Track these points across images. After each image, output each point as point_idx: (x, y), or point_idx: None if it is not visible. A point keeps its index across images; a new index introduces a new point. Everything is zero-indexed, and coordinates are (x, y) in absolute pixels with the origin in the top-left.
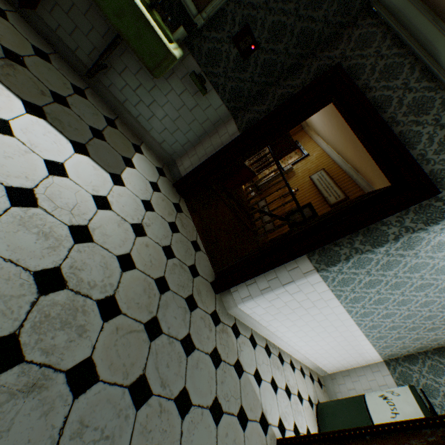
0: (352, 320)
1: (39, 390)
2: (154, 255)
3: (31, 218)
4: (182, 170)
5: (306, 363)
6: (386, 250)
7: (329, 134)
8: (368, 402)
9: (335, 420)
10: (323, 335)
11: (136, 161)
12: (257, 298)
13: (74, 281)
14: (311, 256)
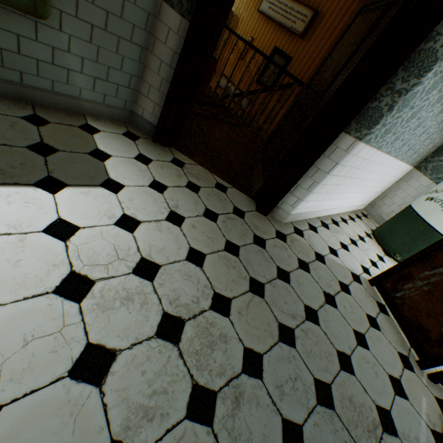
0: (391, 157)
1: (241, 397)
2: (205, 229)
3: (103, 297)
4: (149, 118)
5: (350, 210)
6: (435, 72)
7: None
8: (417, 210)
9: (393, 237)
10: (364, 184)
11: (103, 146)
12: (306, 198)
13: (183, 311)
14: (347, 129)
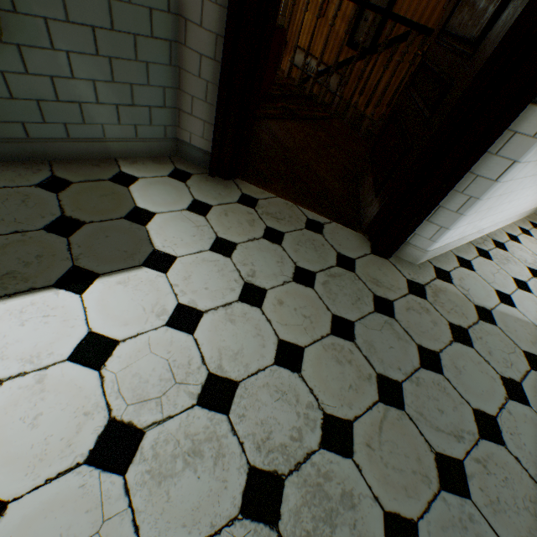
0: None
1: None
2: (298, 304)
3: (157, 457)
4: (200, 143)
5: (520, 218)
6: None
7: None
8: None
9: None
10: None
11: (143, 201)
12: (455, 224)
13: (279, 460)
14: None
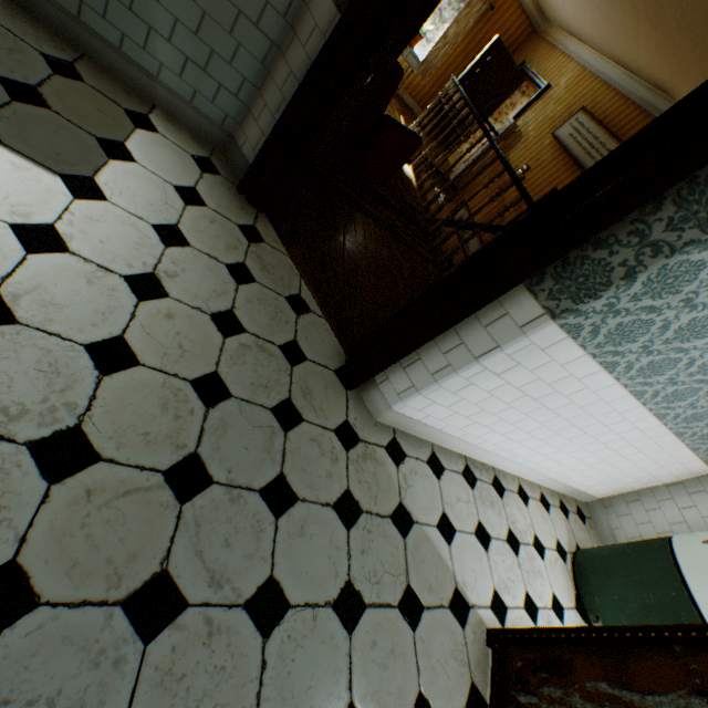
0: (646, 409)
1: None
2: (190, 333)
3: None
4: (249, 154)
5: (552, 487)
6: None
7: (593, 19)
8: (678, 553)
9: (609, 581)
10: (581, 441)
11: (138, 147)
12: (427, 390)
13: None
14: (535, 286)
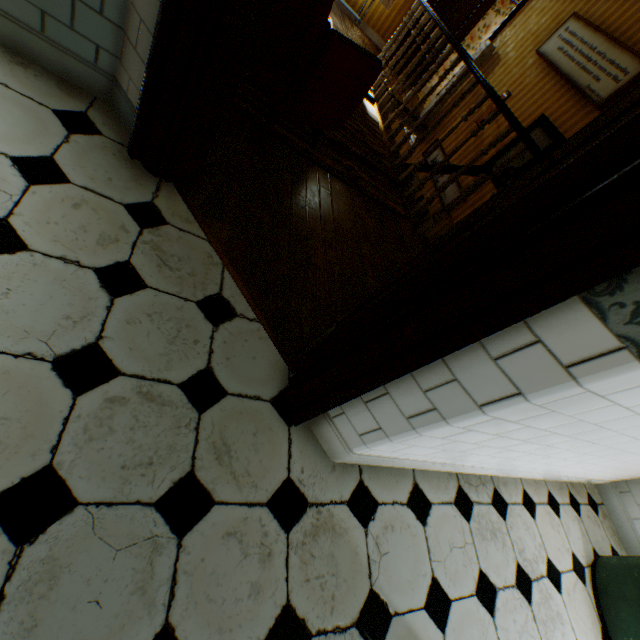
0: None
1: None
2: (2, 406)
3: None
4: (136, 100)
5: (559, 480)
6: None
7: None
8: None
9: None
10: (615, 456)
11: None
12: (401, 438)
13: None
14: (603, 296)
